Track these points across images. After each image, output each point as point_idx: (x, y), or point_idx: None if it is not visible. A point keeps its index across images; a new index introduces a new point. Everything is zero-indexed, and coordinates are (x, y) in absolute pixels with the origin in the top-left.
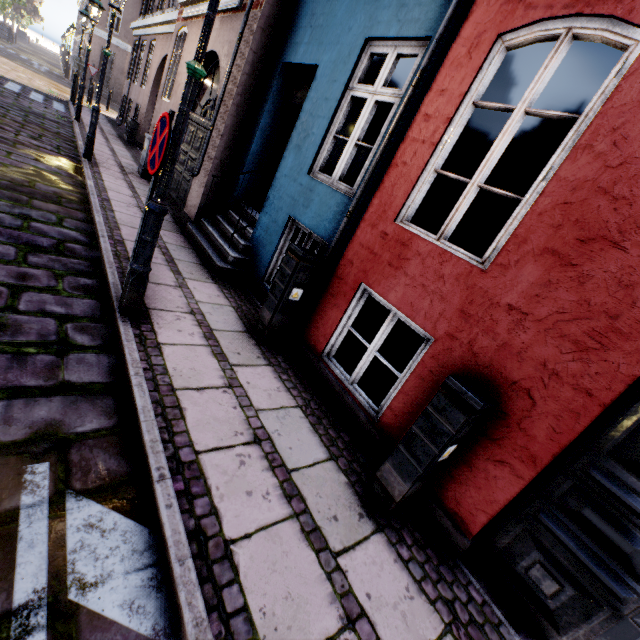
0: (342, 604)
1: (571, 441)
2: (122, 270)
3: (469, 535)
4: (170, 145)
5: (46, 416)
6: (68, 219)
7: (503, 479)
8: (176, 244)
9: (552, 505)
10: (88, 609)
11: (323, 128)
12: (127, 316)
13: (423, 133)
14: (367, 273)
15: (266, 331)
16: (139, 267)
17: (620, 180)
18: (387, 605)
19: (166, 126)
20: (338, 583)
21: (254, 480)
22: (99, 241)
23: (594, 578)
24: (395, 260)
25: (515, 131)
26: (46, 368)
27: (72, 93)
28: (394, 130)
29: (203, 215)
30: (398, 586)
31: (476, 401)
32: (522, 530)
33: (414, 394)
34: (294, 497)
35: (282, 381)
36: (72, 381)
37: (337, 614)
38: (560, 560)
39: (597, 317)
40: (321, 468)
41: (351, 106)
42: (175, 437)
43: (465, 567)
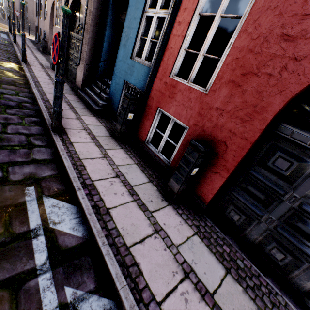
0: (154, 226)
1: (241, 160)
2: (50, 113)
3: (206, 203)
4: (60, 49)
5: (29, 171)
6: (21, 92)
7: (217, 179)
8: (74, 100)
9: (237, 187)
10: (58, 229)
11: (135, 34)
12: (56, 132)
13: (178, 31)
14: (160, 102)
15: (119, 134)
16: (57, 109)
17: (257, 45)
18: (172, 227)
19: (57, 40)
20: (152, 220)
21: (117, 189)
22: (37, 101)
23: (251, 211)
24: (171, 94)
25: (217, 26)
26: (25, 154)
27: (9, 28)
28: (166, 31)
29: (85, 85)
30: (176, 221)
31: (202, 147)
32: (226, 199)
33: (182, 152)
34: (134, 194)
35: (128, 154)
36: (37, 158)
37: (151, 229)
38: (240, 207)
39: (249, 107)
40: (145, 185)
41: (147, 21)
42: (83, 176)
43: (205, 215)
